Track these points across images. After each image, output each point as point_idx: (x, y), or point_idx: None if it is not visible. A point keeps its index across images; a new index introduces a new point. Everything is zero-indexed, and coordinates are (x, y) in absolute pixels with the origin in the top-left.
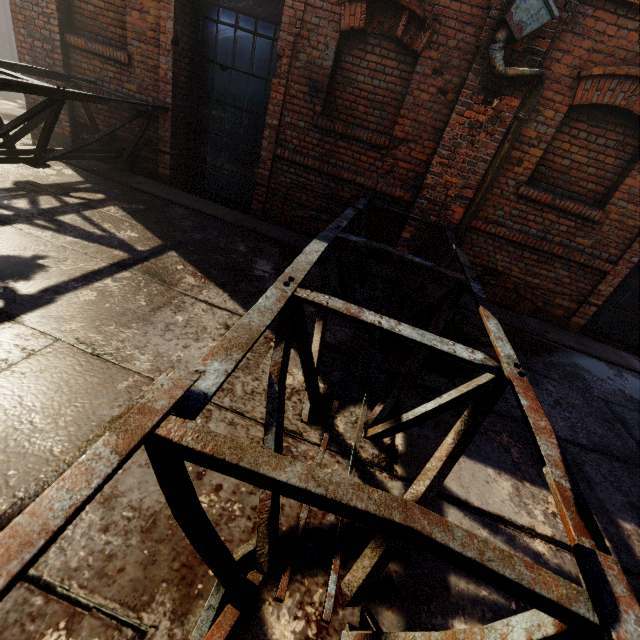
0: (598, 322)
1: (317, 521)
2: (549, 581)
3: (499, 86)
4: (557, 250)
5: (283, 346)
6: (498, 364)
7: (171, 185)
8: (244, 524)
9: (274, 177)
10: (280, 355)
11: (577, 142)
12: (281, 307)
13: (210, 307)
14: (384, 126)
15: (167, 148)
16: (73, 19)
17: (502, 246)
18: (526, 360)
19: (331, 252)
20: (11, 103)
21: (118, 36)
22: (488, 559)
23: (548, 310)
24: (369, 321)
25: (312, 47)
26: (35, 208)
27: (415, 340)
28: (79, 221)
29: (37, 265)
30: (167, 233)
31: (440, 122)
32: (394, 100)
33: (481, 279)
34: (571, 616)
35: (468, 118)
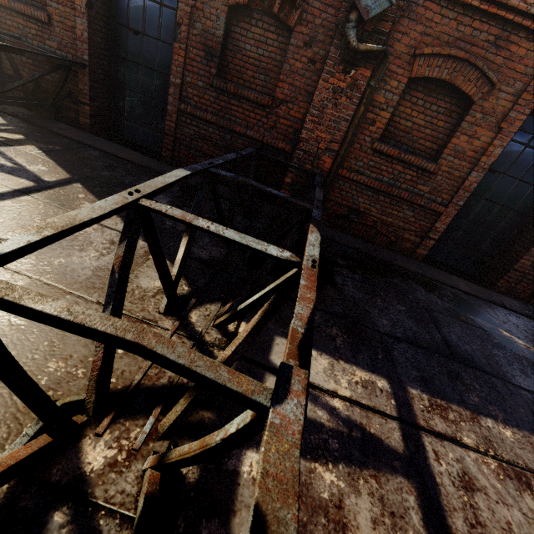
0: (439, 254)
1: (151, 383)
2: (243, 381)
3: (355, 59)
4: (404, 195)
5: (125, 243)
6: (300, 260)
7: (92, 133)
8: (84, 383)
9: (180, 128)
10: (122, 250)
11: (416, 108)
12: (116, 208)
13: (101, 227)
14: (268, 89)
15: (86, 100)
16: None
17: (363, 191)
18: (371, 278)
19: (204, 183)
20: None
21: None
22: (196, 365)
23: (399, 243)
24: (199, 225)
25: (206, 18)
26: None
27: (235, 240)
28: None
29: None
30: (77, 169)
31: (311, 87)
32: (275, 67)
33: (348, 218)
34: (252, 403)
35: (332, 84)
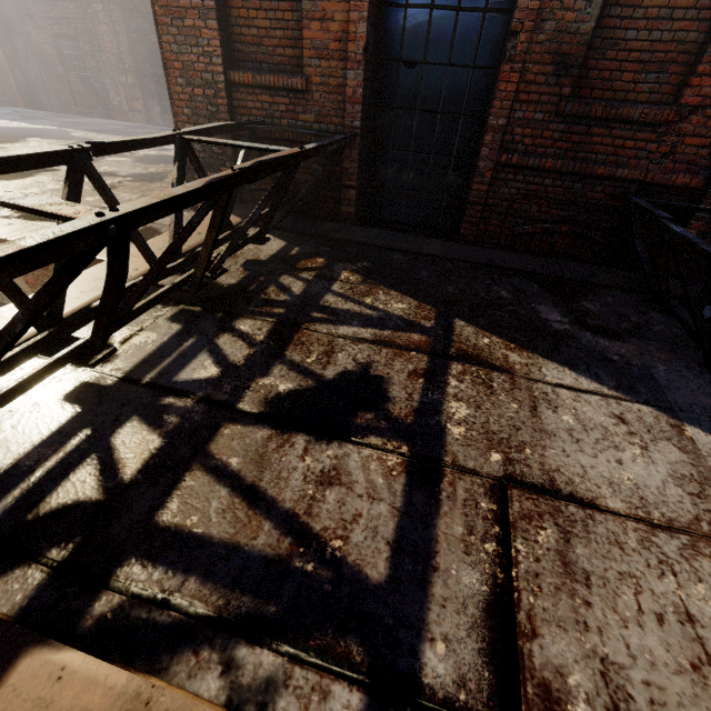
0: None
1: None
2: None
3: None
4: None
5: None
6: None
7: (354, 223)
8: None
9: (493, 191)
10: None
11: None
12: None
13: (574, 393)
14: (661, 93)
15: (352, 181)
16: (232, 51)
17: None
18: None
19: None
20: (123, 159)
21: (287, 58)
22: None
23: None
24: None
25: (565, 9)
26: (293, 296)
27: None
28: (342, 302)
29: (377, 378)
30: (424, 294)
31: None
32: (682, 54)
33: None
34: None
35: None
